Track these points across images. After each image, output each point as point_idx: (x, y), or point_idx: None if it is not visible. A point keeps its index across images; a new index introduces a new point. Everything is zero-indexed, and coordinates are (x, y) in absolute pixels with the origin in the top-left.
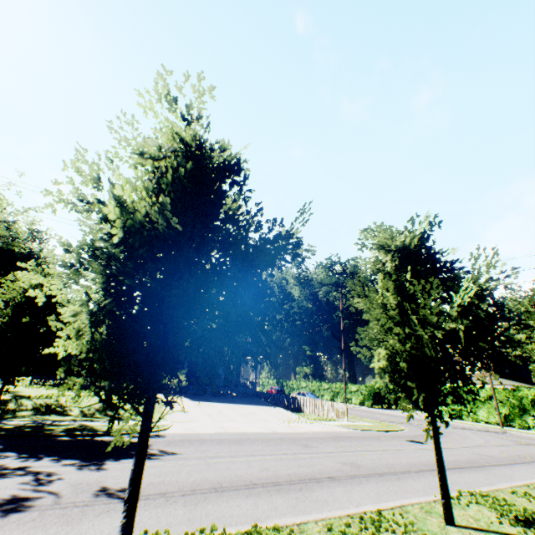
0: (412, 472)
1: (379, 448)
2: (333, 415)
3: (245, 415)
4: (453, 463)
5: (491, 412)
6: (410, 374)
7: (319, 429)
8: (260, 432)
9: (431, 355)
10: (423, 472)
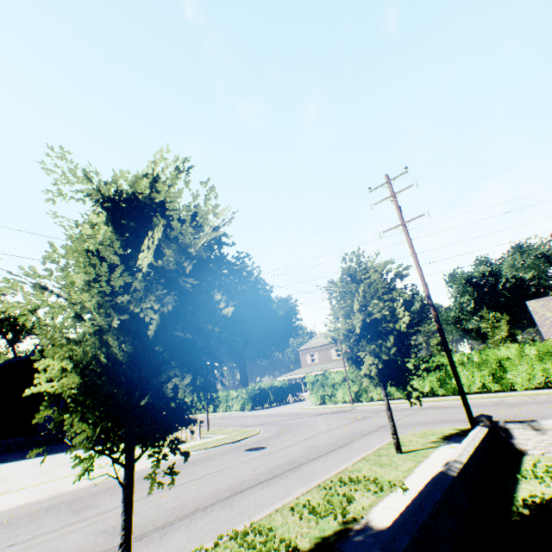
0: (199, 512)
1: (197, 476)
2: (187, 436)
3: (45, 473)
4: (269, 472)
5: (346, 392)
6: (81, 399)
7: (146, 464)
8: (28, 503)
9: (125, 360)
10: (215, 506)
